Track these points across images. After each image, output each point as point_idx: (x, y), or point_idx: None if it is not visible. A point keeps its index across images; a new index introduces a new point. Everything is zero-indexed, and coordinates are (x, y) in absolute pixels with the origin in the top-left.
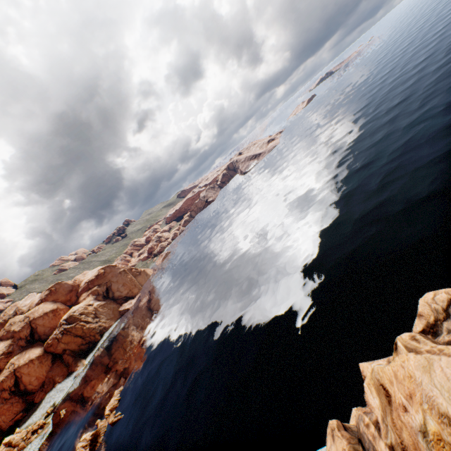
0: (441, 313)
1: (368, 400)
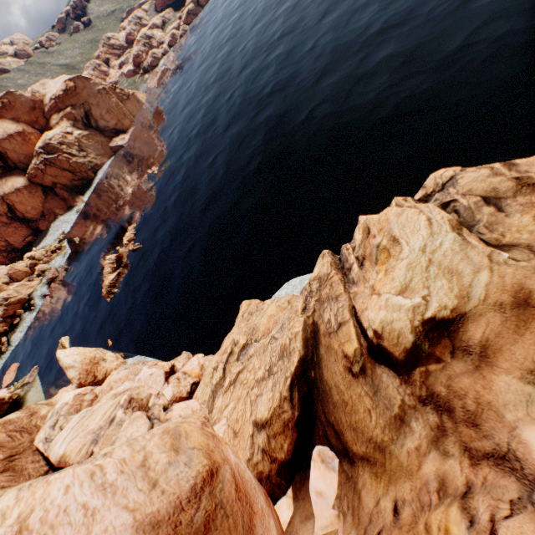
0: (439, 187)
1: (355, 236)
